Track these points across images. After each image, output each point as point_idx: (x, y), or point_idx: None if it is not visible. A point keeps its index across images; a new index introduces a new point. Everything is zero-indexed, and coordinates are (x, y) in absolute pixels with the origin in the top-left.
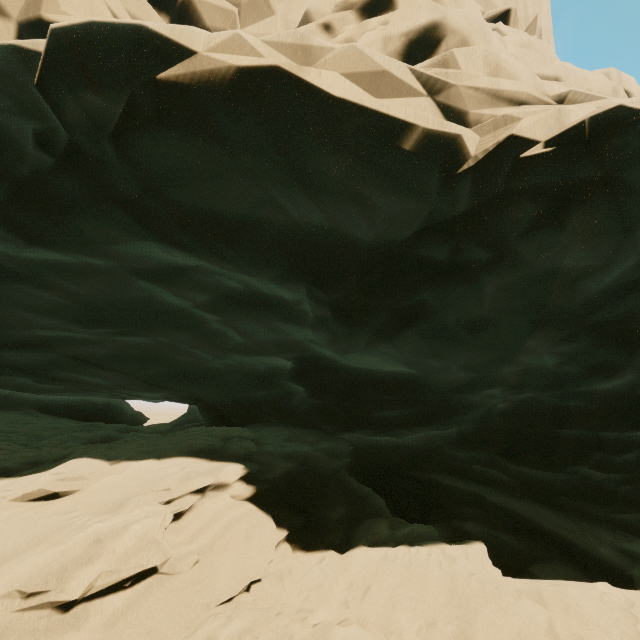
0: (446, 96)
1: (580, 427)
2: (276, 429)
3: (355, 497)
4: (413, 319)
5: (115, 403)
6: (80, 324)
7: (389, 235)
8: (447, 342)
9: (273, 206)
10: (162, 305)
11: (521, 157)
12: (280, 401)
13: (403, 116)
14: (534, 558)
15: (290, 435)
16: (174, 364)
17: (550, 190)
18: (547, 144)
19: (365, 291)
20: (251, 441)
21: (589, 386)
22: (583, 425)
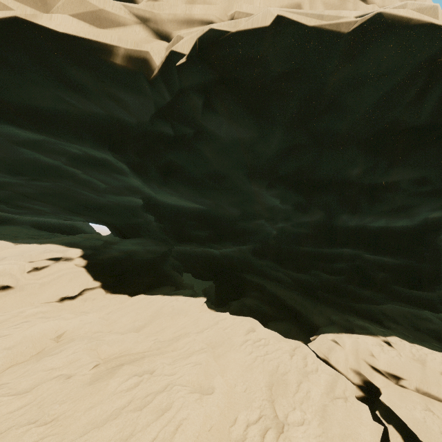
0: (154, 22)
1: (307, 245)
2: (135, 239)
3: (164, 276)
4: (167, 172)
5: (77, 225)
6: (7, 174)
7: (144, 118)
8: (203, 187)
9: (65, 102)
10: (45, 163)
11: (176, 66)
12: (149, 225)
13: (109, 41)
14: (276, 319)
15: (138, 242)
16: (77, 200)
17: (199, 87)
18: (188, 56)
19: (136, 154)
20: (101, 241)
21: (303, 218)
22: (308, 244)
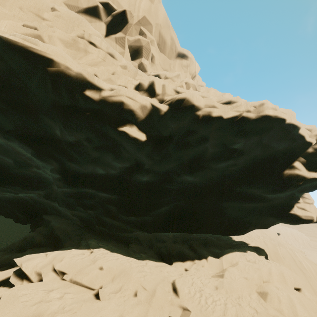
0: None
1: (62, 186)
2: None
3: None
4: None
5: None
6: None
7: None
8: None
9: None
10: None
11: None
12: None
13: None
14: (40, 246)
15: None
16: None
17: None
18: None
19: None
20: None
21: (50, 166)
22: (62, 185)
